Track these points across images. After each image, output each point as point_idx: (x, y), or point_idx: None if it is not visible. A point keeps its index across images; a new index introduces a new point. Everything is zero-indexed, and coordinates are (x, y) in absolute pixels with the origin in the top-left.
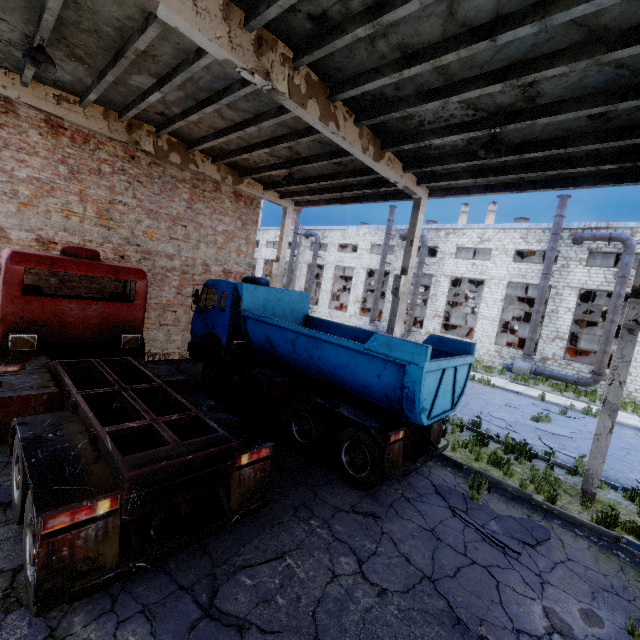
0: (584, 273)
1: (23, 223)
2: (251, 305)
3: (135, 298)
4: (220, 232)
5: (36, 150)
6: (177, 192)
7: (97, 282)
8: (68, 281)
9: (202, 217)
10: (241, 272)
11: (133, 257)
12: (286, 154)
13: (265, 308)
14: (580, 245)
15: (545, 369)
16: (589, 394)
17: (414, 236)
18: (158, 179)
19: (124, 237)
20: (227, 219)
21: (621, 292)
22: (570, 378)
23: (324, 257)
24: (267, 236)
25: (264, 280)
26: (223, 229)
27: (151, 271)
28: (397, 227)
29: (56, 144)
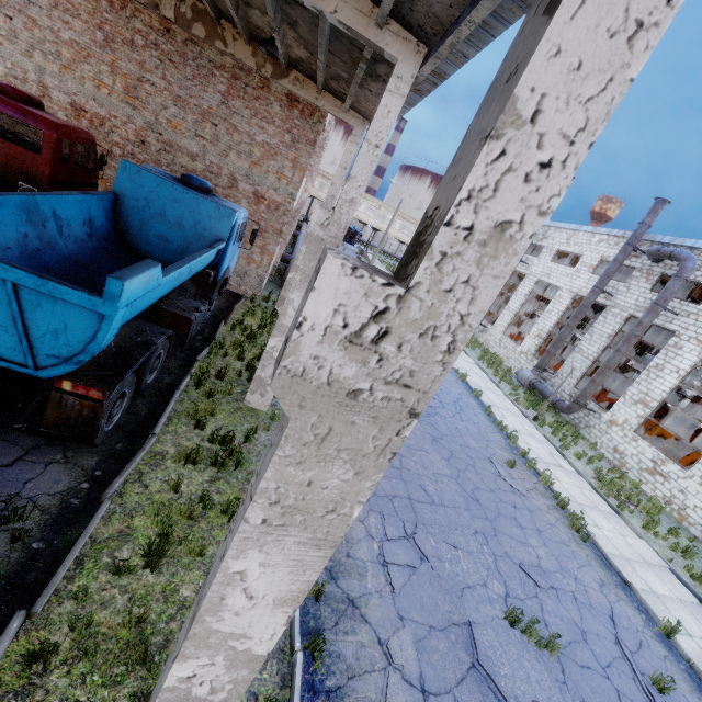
0: None
1: (63, 85)
2: (128, 190)
3: (42, 150)
4: (259, 143)
5: (79, 13)
6: (213, 81)
7: (117, 161)
8: (93, 152)
9: (239, 118)
10: (278, 202)
11: (154, 145)
12: (262, 1)
13: (150, 203)
14: None
15: None
16: None
17: (364, 139)
18: (193, 61)
19: (148, 121)
20: (272, 129)
21: None
22: None
23: (530, 264)
24: None
25: (197, 181)
26: (264, 140)
27: (170, 166)
28: (654, 238)
29: (97, 8)
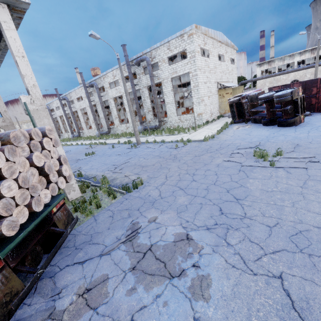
0: (145, 79)
1: None
2: None
3: None
4: None
5: None
6: None
7: None
8: None
9: None
10: None
11: None
12: None
13: None
14: (140, 66)
15: (147, 126)
16: (153, 132)
17: None
18: None
19: None
20: None
21: (152, 84)
22: (153, 127)
23: (75, 107)
24: (54, 105)
25: None
26: None
27: None
28: (88, 82)
29: None
